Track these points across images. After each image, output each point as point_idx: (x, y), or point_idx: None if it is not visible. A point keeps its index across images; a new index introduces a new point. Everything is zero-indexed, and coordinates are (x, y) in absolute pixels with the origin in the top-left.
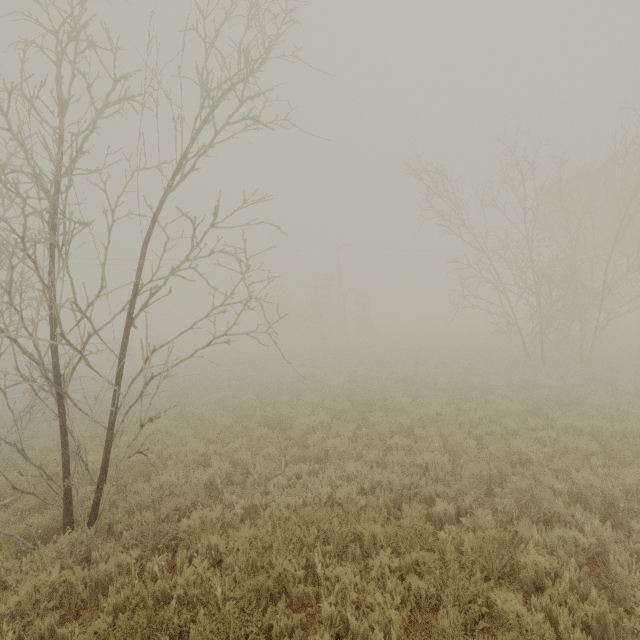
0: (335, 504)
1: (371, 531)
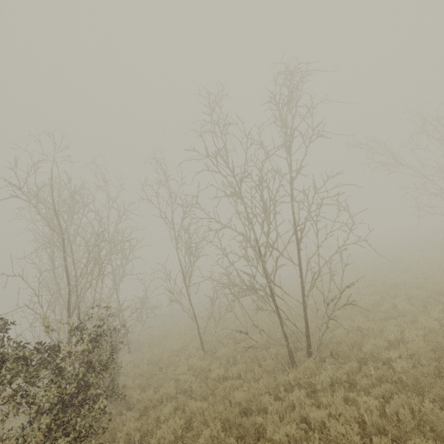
0: None
1: None
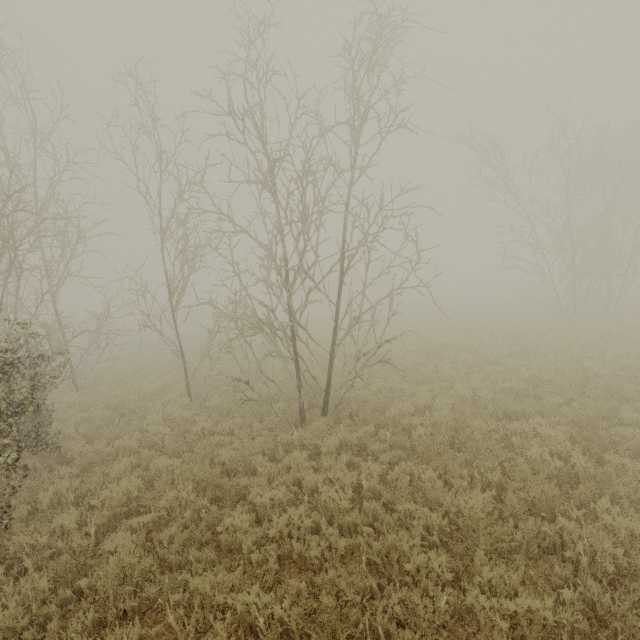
0: (481, 400)
1: (521, 408)
